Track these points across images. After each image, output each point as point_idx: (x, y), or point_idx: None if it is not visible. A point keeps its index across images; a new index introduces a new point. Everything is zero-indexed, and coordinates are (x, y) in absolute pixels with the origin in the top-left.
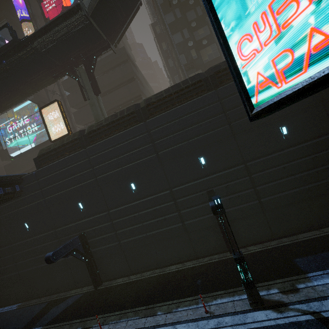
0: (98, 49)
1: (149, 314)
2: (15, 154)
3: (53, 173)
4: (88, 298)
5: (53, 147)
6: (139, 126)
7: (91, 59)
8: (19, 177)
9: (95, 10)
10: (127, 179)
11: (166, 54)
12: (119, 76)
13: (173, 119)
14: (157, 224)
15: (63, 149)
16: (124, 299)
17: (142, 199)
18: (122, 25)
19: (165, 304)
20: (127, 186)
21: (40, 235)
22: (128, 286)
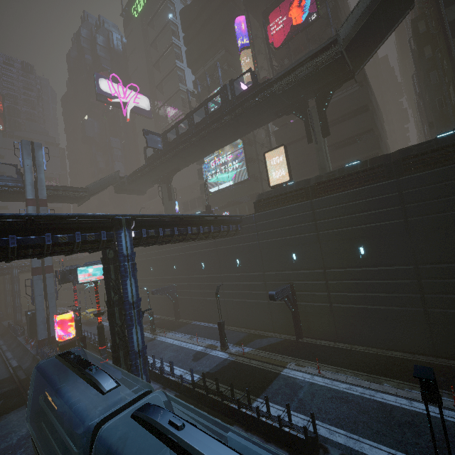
0: (338, 82)
1: (372, 381)
2: (213, 190)
3: (271, 219)
4: (292, 344)
5: (274, 193)
6: (387, 183)
7: (327, 95)
8: (238, 217)
9: (352, 40)
10: (355, 241)
11: (429, 65)
12: (345, 105)
13: (443, 180)
14: (385, 299)
15: (284, 197)
16: (336, 359)
17: (371, 267)
18: (376, 45)
19: (393, 380)
20: (353, 248)
21: (248, 273)
22: (337, 350)
